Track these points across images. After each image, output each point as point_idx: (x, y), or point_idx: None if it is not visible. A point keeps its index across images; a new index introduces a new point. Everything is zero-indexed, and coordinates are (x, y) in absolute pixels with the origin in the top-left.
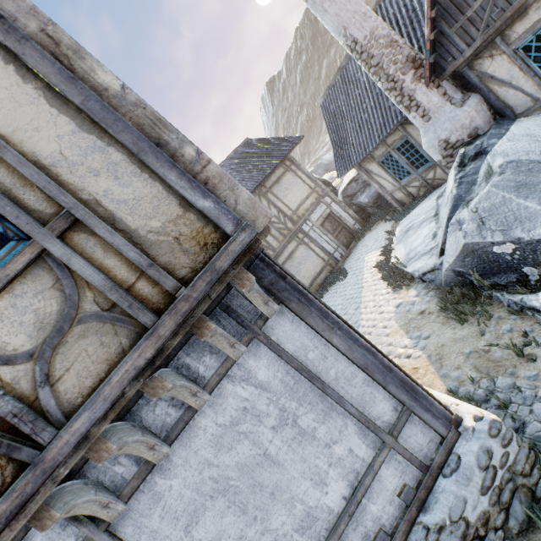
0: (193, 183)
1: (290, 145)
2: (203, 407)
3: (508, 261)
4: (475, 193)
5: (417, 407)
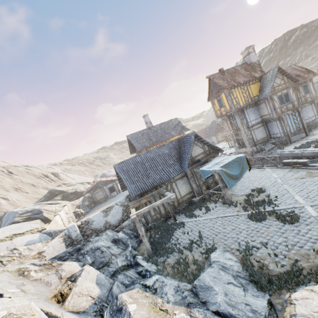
0: (316, 94)
1: None
2: (306, 106)
3: None
4: None
5: (317, 115)
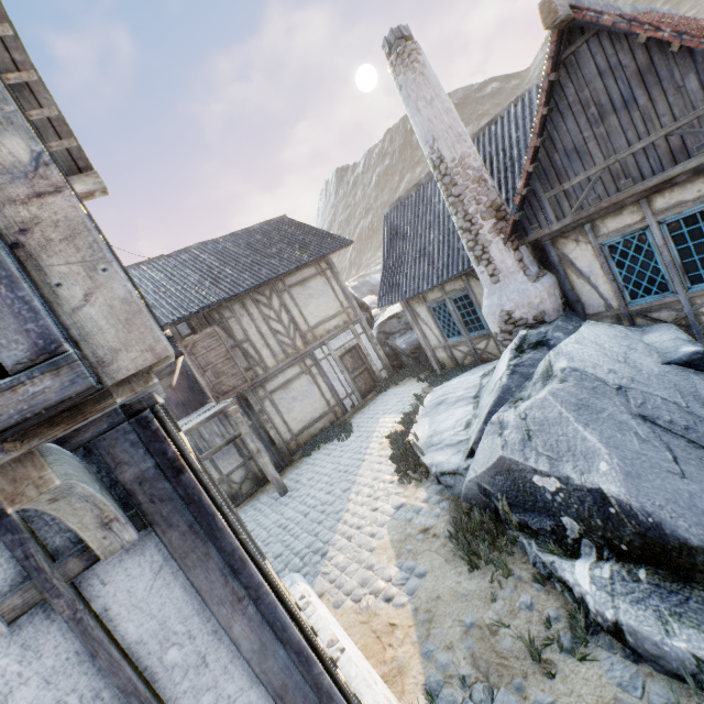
0: None
1: (334, 245)
2: None
3: (547, 500)
4: (528, 393)
5: None
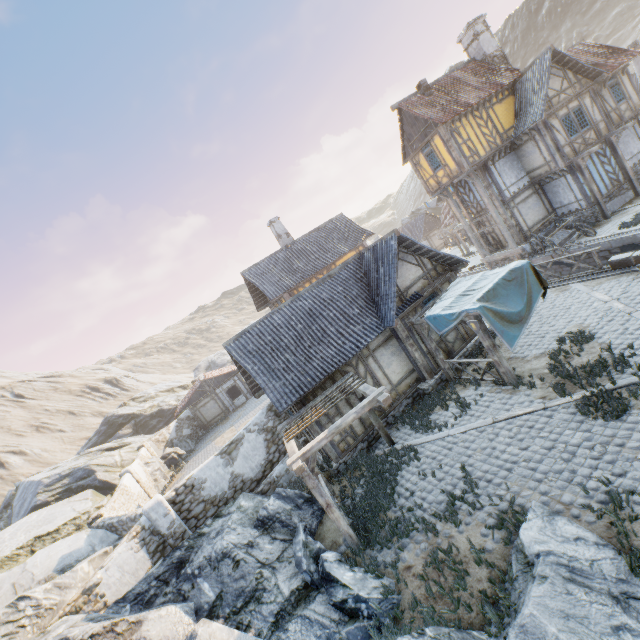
0: None
1: None
2: (623, 132)
3: None
4: None
5: None
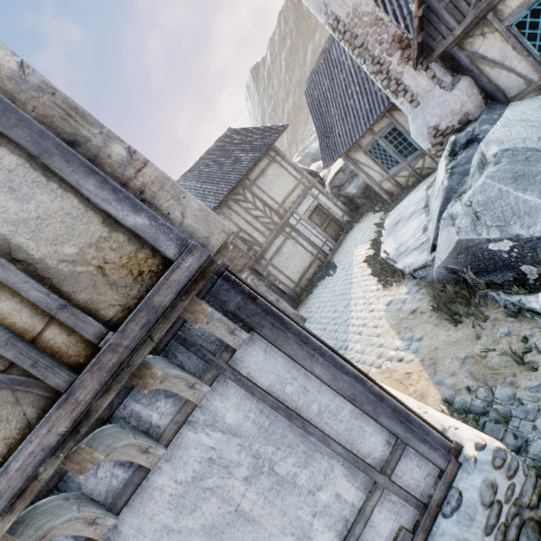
0: (119, 193)
1: (274, 135)
2: (158, 463)
3: (505, 259)
4: (468, 185)
5: (412, 438)
